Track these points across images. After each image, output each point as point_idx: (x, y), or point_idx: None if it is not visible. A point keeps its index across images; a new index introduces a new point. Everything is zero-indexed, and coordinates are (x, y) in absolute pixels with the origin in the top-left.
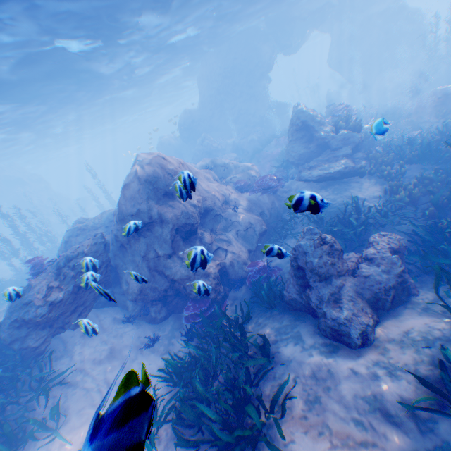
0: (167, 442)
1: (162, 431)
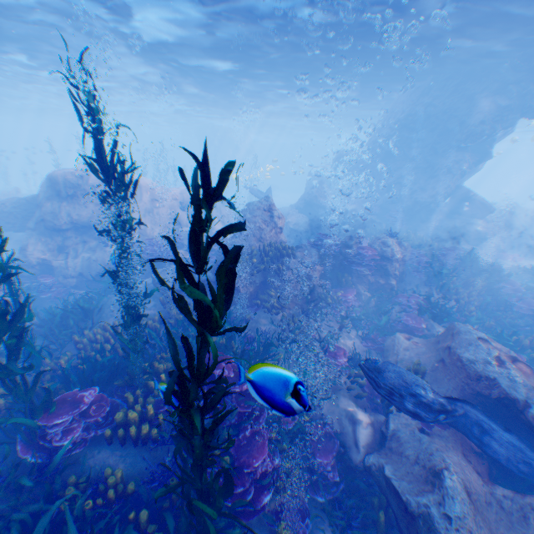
0: None
1: None
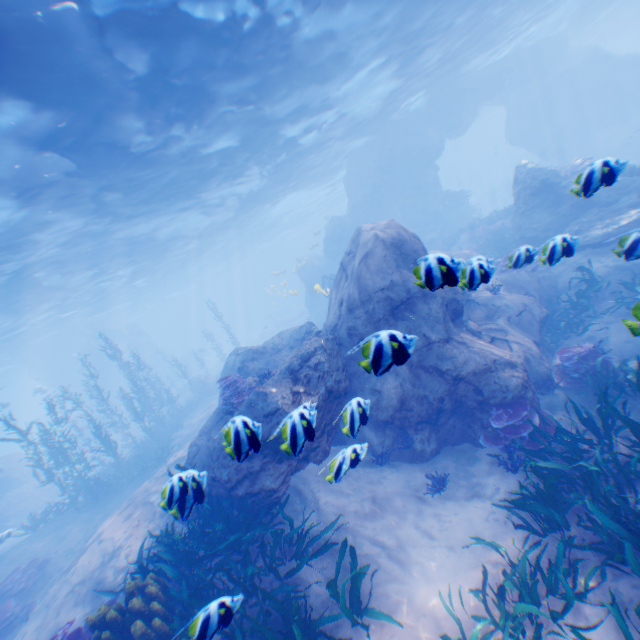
0: (610, 616)
1: (578, 601)
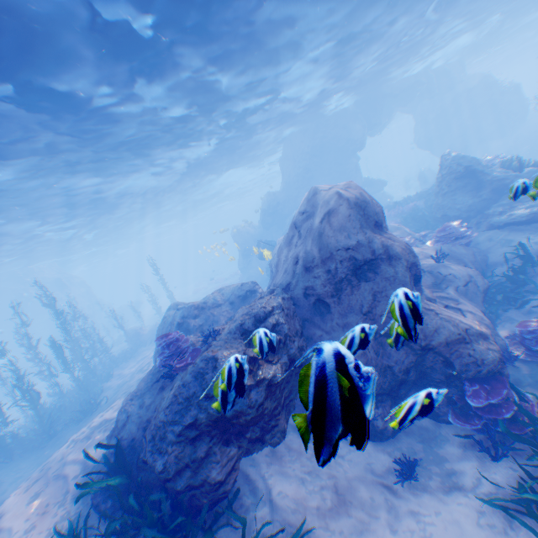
0: None
1: None
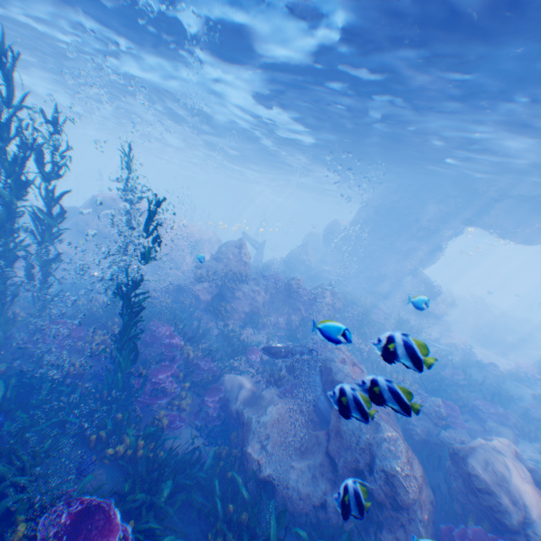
0: None
1: None
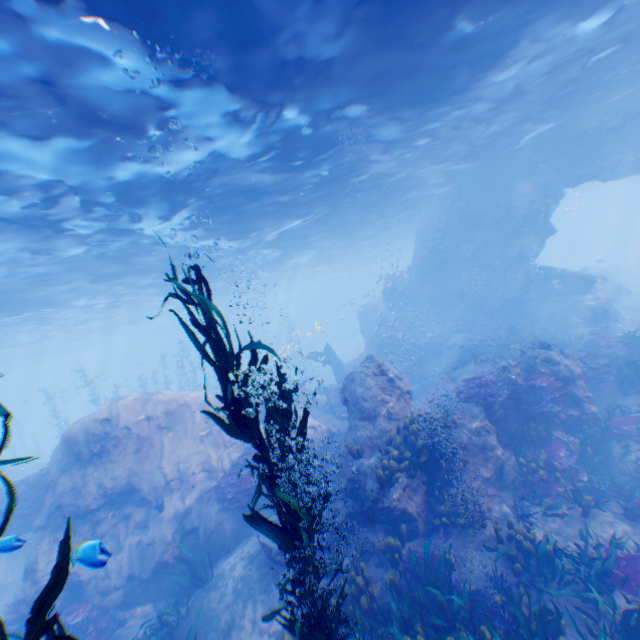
0: None
1: None
